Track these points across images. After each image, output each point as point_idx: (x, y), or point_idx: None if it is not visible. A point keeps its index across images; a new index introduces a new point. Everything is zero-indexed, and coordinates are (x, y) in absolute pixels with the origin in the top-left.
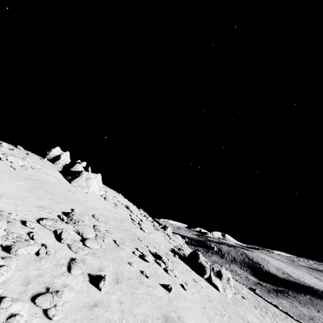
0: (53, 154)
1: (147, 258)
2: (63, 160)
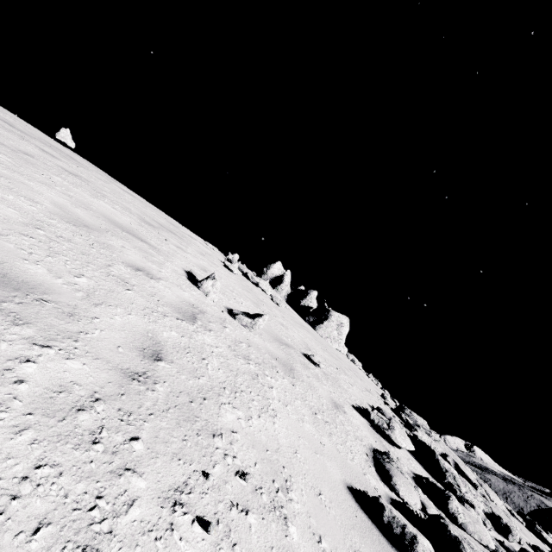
0: (272, 273)
1: (546, 535)
2: (287, 285)
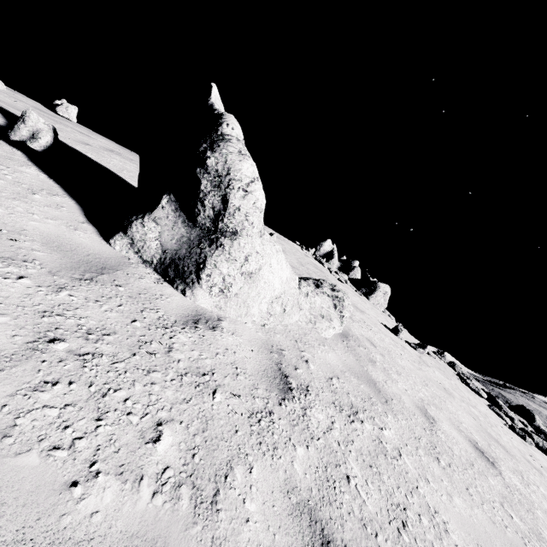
0: (323, 249)
1: None
2: (336, 259)
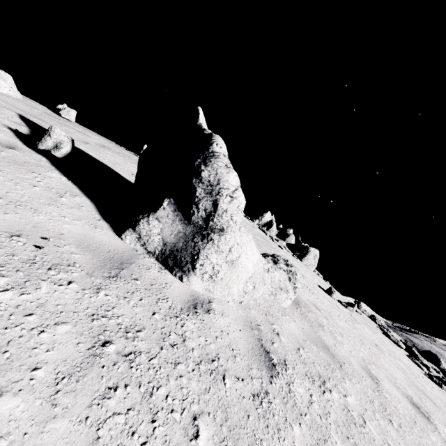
0: (264, 220)
1: None
2: (275, 228)
